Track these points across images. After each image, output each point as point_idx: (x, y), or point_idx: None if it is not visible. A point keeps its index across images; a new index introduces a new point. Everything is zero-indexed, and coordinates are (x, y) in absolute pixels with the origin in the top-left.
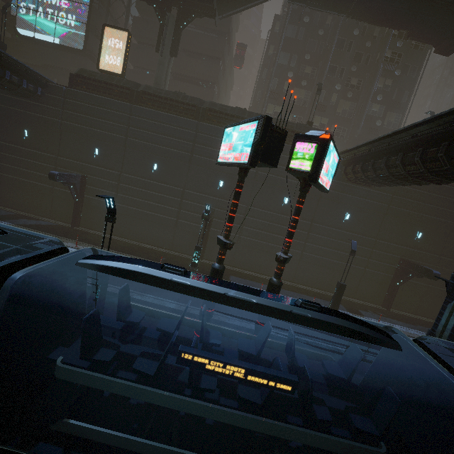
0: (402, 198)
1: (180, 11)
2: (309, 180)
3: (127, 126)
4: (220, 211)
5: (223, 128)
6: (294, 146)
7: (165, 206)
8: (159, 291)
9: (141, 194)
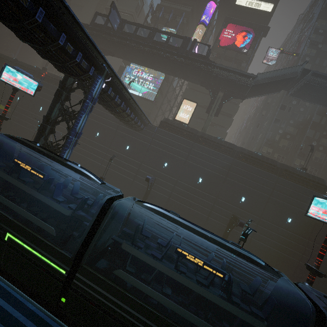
0: None
1: (225, 95)
2: None
3: (188, 153)
4: (240, 217)
5: (249, 165)
6: None
7: (202, 206)
8: None
9: (188, 195)
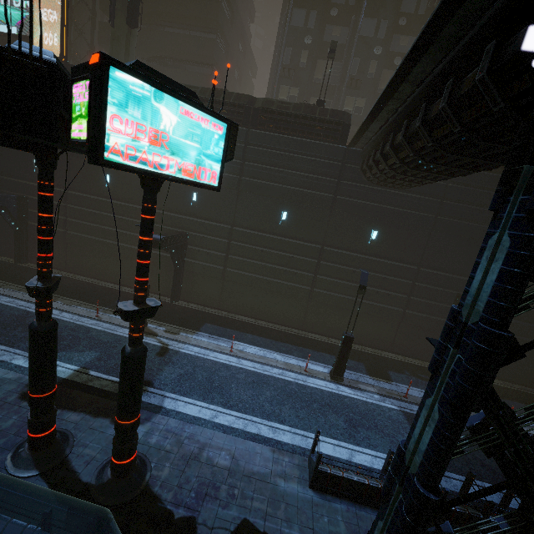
0: (457, 205)
1: None
2: (88, 159)
3: None
4: (195, 235)
5: None
6: (71, 93)
7: (126, 231)
8: (64, 351)
9: (95, 217)
